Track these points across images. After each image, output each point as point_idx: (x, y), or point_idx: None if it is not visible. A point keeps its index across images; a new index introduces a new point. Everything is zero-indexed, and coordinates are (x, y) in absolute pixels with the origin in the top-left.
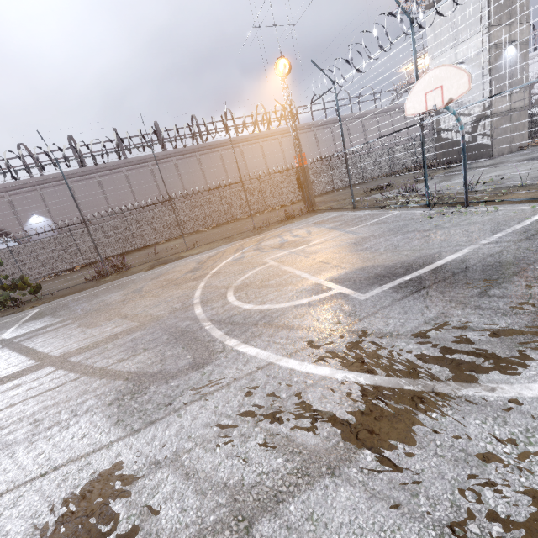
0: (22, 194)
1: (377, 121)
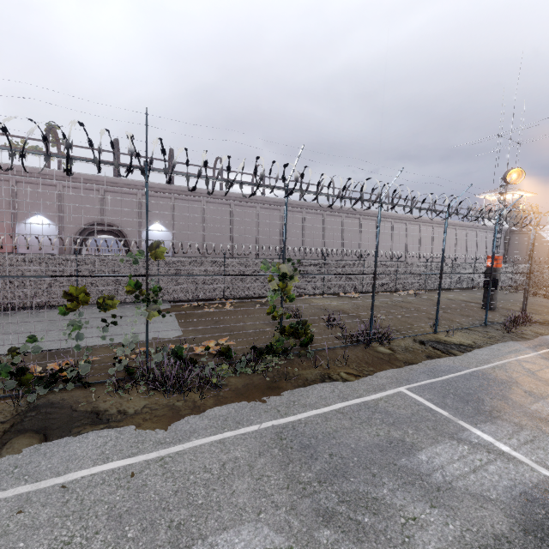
0: (154, 198)
1: (466, 233)
